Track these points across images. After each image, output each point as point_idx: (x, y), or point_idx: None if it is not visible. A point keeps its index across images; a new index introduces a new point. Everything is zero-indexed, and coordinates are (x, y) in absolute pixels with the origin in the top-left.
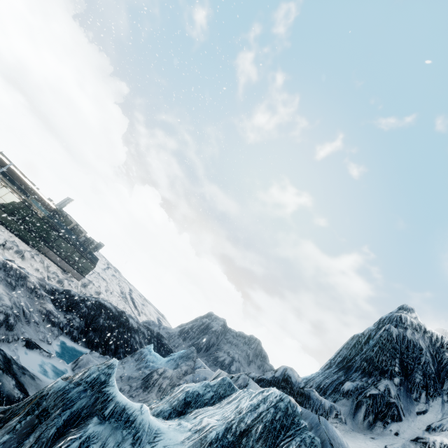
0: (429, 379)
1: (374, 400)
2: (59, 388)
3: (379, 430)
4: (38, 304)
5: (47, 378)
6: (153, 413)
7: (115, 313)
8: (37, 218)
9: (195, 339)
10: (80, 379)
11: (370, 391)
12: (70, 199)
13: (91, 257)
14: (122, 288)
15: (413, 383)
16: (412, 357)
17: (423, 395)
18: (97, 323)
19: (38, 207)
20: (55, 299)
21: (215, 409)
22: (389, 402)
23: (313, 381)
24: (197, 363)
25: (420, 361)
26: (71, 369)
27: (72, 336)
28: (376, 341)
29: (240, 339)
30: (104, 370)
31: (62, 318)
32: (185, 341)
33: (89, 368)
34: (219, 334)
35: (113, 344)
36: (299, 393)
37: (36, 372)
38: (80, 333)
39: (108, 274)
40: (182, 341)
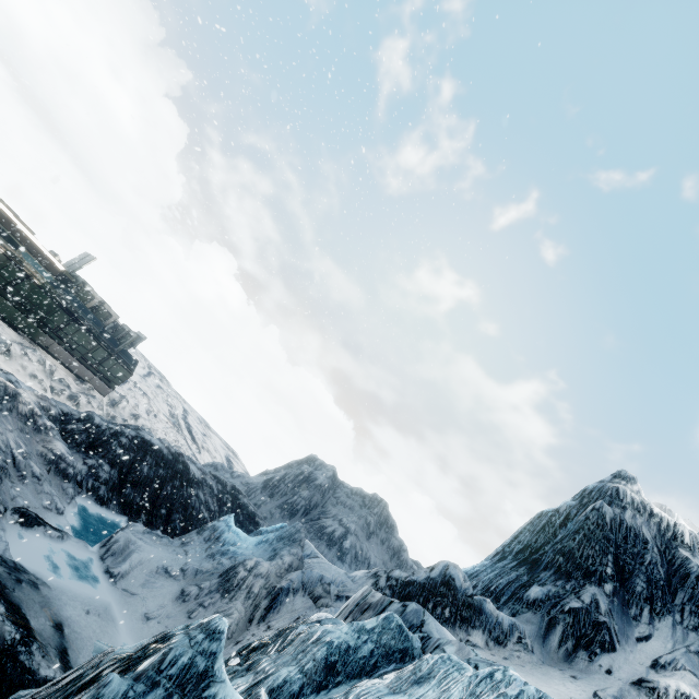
0: (656, 587)
1: (576, 617)
2: (115, 698)
3: (583, 664)
4: (38, 443)
5: (59, 579)
6: (271, 685)
7: (168, 456)
8: (32, 286)
9: (289, 495)
10: (156, 672)
11: (570, 603)
12: (90, 257)
13: (125, 359)
14: (172, 407)
15: (632, 593)
16: (632, 553)
17: (645, 611)
18: (139, 473)
19: (33, 267)
20: (67, 431)
21: (395, 695)
22: (598, 622)
23: (477, 579)
24: (305, 548)
25: (643, 560)
26: (99, 557)
27: (97, 495)
28: (579, 526)
29: (357, 500)
30: (202, 645)
31: (80, 465)
32: (272, 498)
33: (170, 640)
34: (326, 491)
35: (164, 506)
36: (466, 604)
37: (40, 568)
38: (110, 490)
39: (150, 384)
40: (268, 499)
